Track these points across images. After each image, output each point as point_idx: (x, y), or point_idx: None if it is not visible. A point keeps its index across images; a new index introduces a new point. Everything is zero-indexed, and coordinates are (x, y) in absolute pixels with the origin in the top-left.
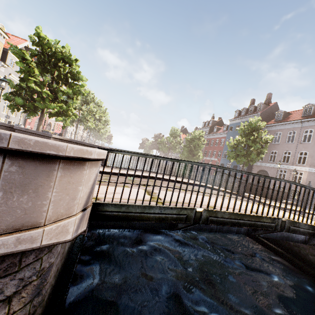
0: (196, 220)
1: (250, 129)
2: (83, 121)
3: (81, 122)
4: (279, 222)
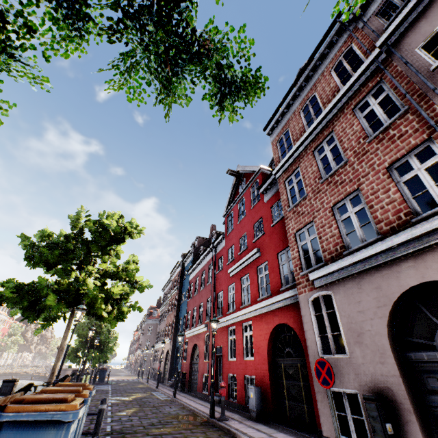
0: None
1: None
2: (8, 349)
3: (6, 350)
4: (12, 374)
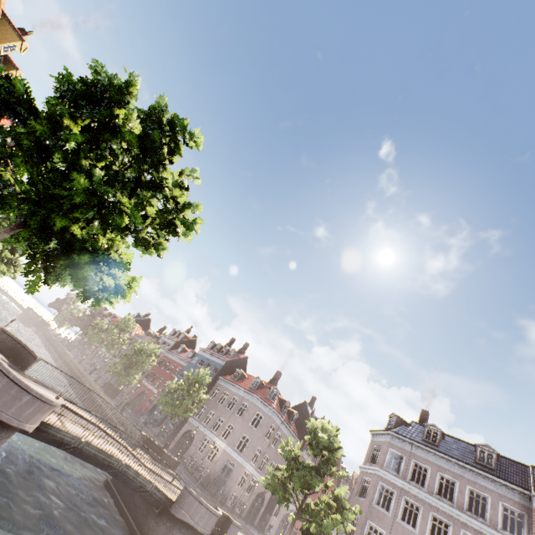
0: (78, 445)
1: (195, 379)
2: None
3: None
4: (120, 462)
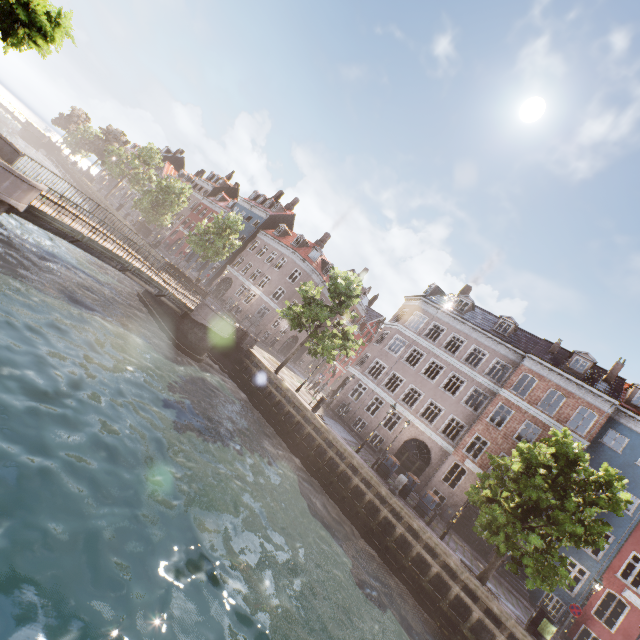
0: (81, 239)
1: (226, 223)
2: None
3: None
4: (131, 265)
